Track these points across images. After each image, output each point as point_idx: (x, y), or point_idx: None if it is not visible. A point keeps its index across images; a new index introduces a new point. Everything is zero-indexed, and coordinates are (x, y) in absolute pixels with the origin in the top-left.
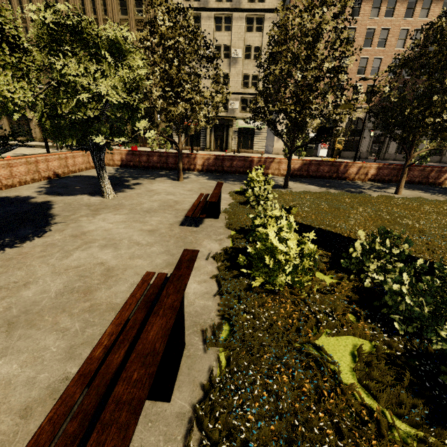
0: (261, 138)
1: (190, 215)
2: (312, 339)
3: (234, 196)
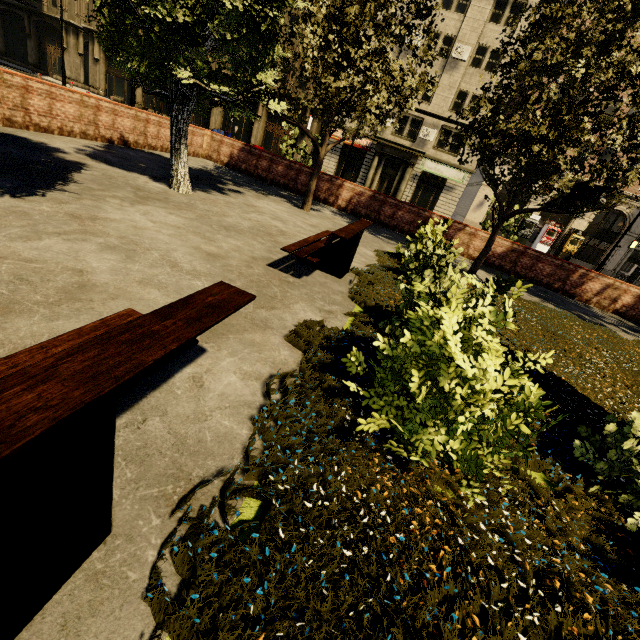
0: (451, 198)
1: (290, 250)
2: None
3: (381, 256)
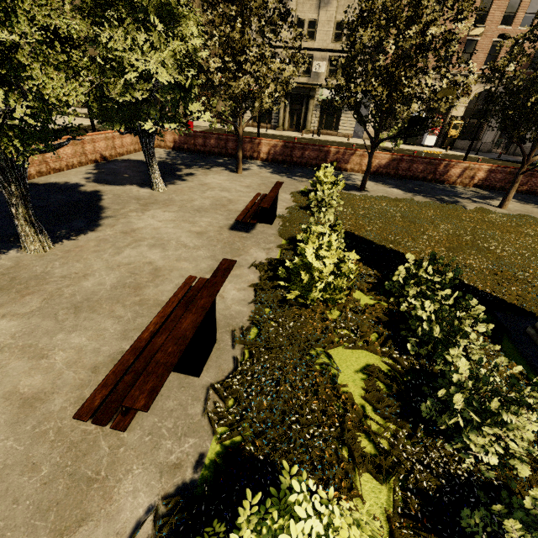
0: (350, 116)
1: (240, 219)
2: (328, 349)
3: (296, 198)
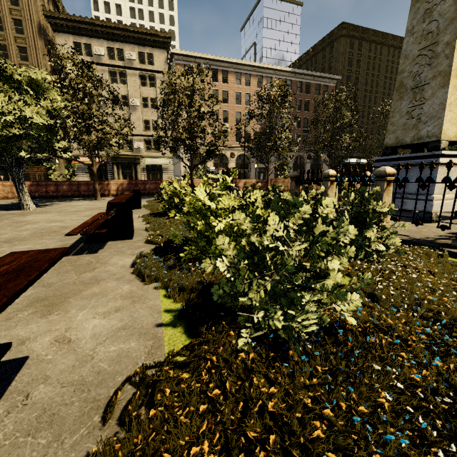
0: (169, 173)
1: None
2: None
3: (151, 201)
